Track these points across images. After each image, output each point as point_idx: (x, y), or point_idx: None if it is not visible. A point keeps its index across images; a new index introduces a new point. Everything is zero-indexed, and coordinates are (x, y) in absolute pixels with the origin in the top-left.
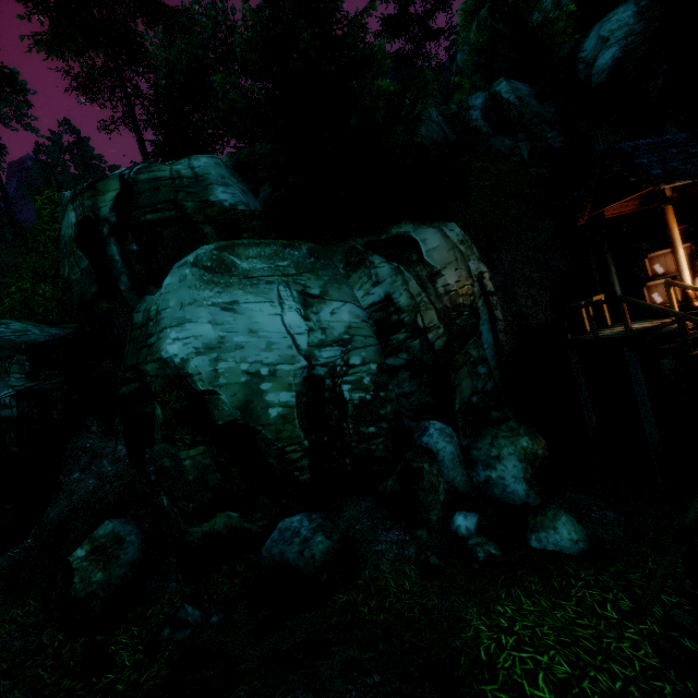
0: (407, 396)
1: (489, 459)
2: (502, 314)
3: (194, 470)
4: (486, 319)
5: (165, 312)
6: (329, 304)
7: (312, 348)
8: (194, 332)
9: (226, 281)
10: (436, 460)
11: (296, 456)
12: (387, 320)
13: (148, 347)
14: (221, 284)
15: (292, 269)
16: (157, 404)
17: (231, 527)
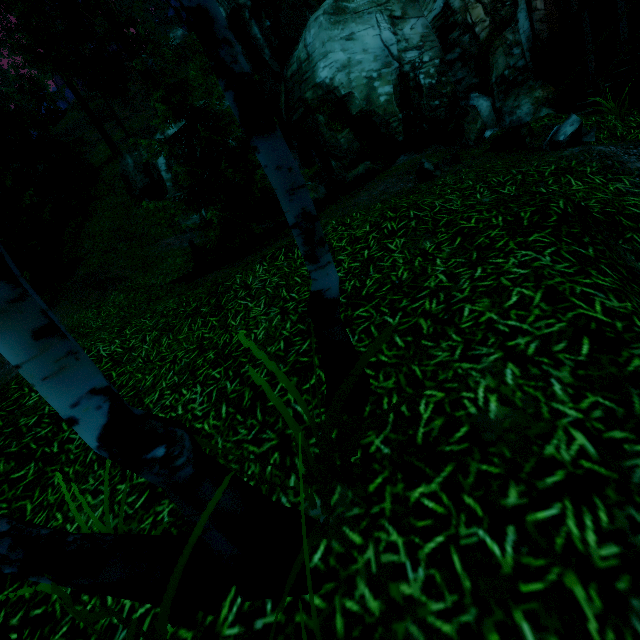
0: (459, 82)
1: (512, 110)
2: (545, 5)
3: (346, 142)
4: (525, 7)
5: (314, 53)
6: (407, 20)
7: (399, 55)
8: (334, 59)
9: (344, 20)
10: (476, 110)
11: (395, 126)
12: (446, 23)
13: (306, 82)
14: (342, 23)
15: (381, 0)
16: (319, 114)
17: (367, 170)
